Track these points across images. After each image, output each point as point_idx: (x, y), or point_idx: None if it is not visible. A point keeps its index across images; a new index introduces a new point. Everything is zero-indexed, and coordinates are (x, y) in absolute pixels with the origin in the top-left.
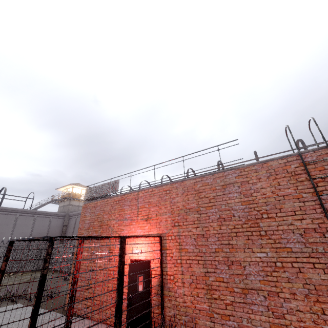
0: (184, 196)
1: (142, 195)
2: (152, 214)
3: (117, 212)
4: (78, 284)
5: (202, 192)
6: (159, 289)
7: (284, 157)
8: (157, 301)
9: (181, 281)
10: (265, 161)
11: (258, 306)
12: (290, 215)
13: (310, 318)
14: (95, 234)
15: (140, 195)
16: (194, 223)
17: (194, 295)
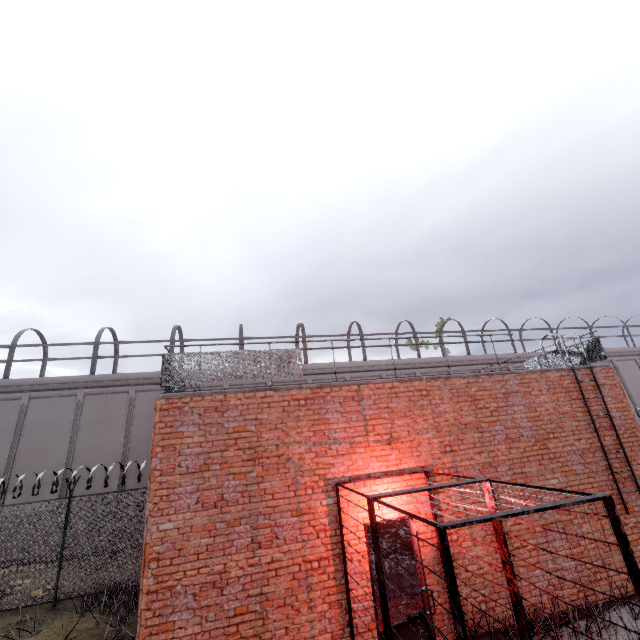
0: (454, 402)
1: (370, 393)
2: (401, 432)
3: (306, 427)
4: (188, 634)
5: (479, 400)
6: (435, 563)
7: (558, 369)
8: (435, 584)
9: (470, 538)
10: (543, 370)
11: (559, 541)
12: (571, 435)
13: (596, 537)
14: (235, 484)
15: (365, 393)
16: (475, 446)
17: (491, 554)
